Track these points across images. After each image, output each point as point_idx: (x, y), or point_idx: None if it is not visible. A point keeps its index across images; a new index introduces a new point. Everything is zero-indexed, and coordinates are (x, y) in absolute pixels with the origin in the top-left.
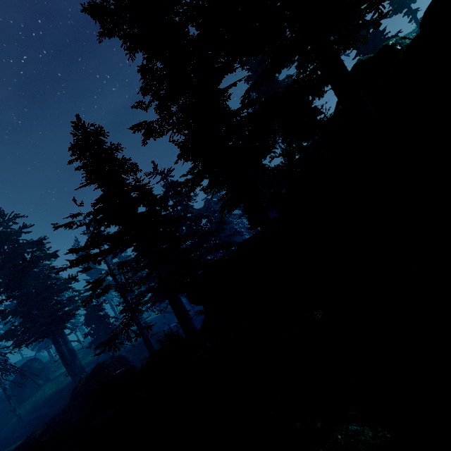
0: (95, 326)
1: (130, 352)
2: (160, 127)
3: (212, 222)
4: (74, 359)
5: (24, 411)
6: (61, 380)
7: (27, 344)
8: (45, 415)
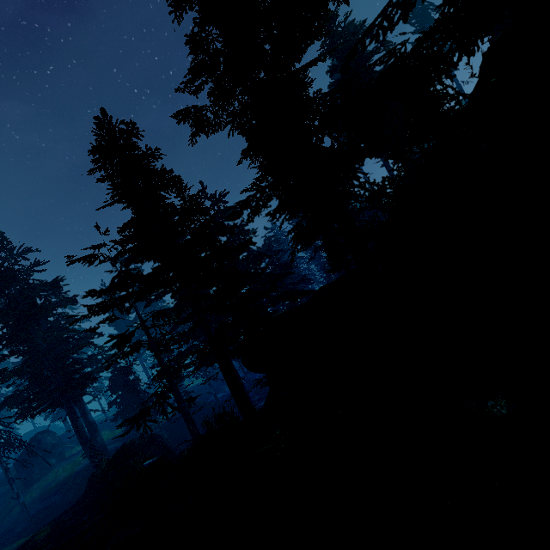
0: (122, 394)
1: (166, 428)
2: (215, 117)
3: (274, 265)
4: (94, 434)
5: (31, 497)
6: (78, 460)
7: (33, 415)
8: (56, 505)
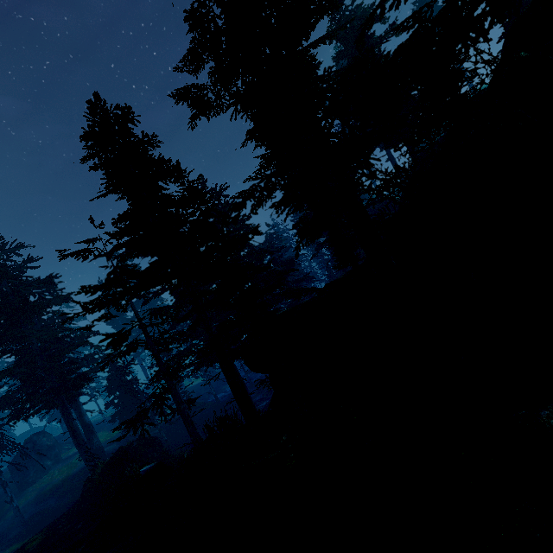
0: (120, 394)
1: (165, 429)
2: (217, 97)
3: (276, 262)
4: (91, 436)
5: (25, 501)
6: (75, 463)
7: (26, 417)
8: (51, 509)
